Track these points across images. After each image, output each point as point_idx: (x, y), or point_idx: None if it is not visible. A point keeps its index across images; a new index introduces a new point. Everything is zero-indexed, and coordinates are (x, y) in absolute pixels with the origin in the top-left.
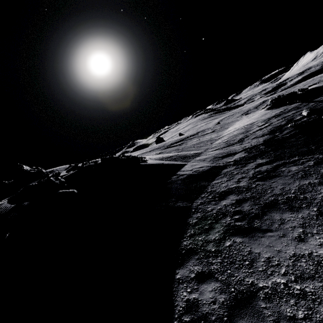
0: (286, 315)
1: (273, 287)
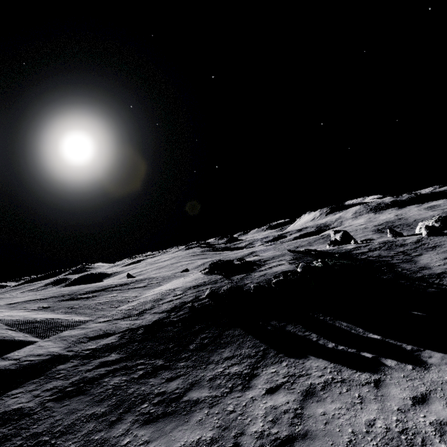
0: None
1: None
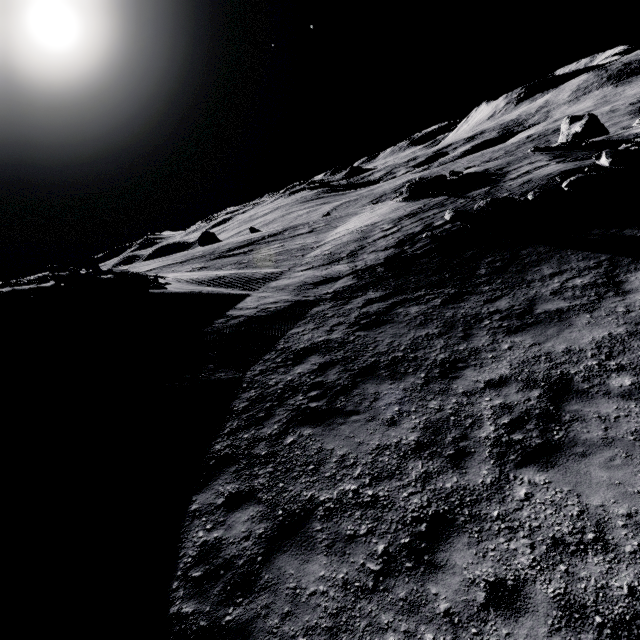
0: (346, 534)
1: (338, 498)
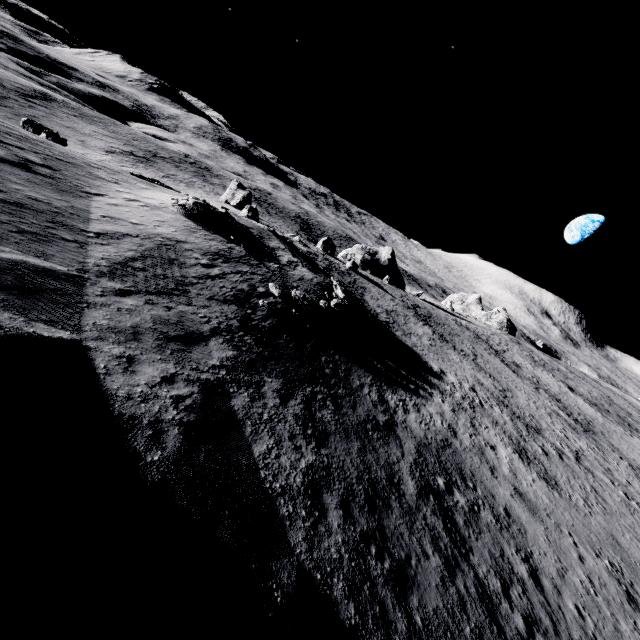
0: None
1: None
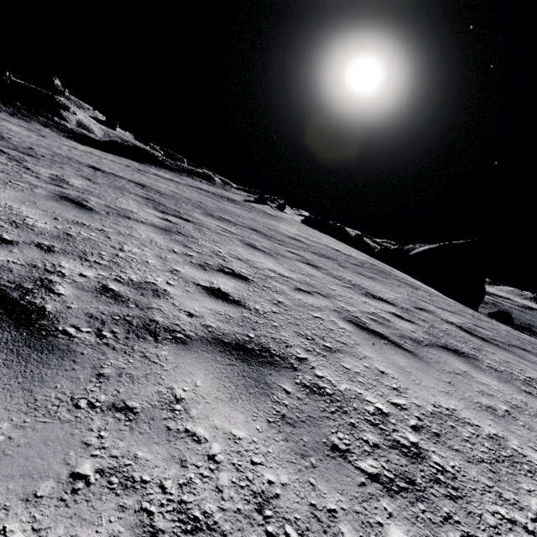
0: None
1: None
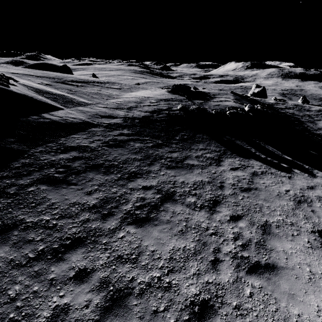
0: (28, 239)
1: (36, 222)
